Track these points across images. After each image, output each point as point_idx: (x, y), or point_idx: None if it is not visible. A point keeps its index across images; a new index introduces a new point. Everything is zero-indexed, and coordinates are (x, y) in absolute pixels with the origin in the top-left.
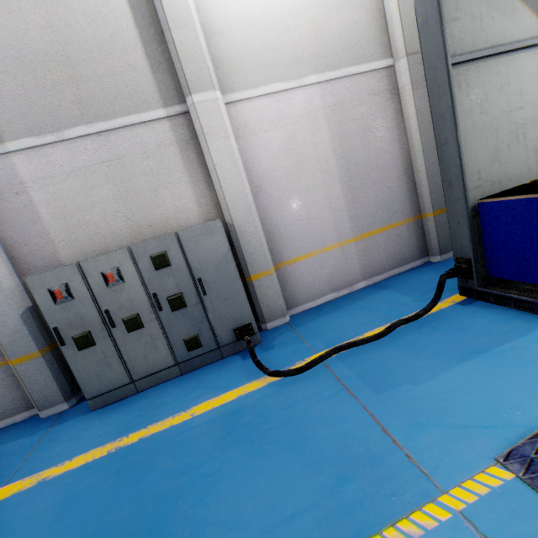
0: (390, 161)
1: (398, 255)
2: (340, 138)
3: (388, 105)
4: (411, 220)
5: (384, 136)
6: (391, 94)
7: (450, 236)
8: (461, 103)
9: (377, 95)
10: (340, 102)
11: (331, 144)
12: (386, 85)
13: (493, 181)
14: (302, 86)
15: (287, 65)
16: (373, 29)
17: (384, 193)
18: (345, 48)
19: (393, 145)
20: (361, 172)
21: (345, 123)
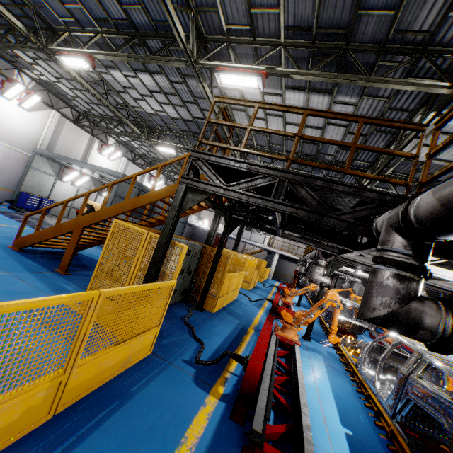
0: (16, 175)
1: (2, 198)
2: (5, 161)
3: (25, 163)
4: (13, 192)
5: (19, 168)
6: (27, 161)
7: (15, 195)
8: (30, 174)
9: (23, 159)
10: (11, 154)
11: (1, 160)
12: (27, 159)
13: (29, 190)
14: (2, 144)
15: (1, 137)
16: (32, 147)
17: (9, 181)
18: (21, 145)
19: (20, 172)
20: (5, 172)
21: (9, 159)
